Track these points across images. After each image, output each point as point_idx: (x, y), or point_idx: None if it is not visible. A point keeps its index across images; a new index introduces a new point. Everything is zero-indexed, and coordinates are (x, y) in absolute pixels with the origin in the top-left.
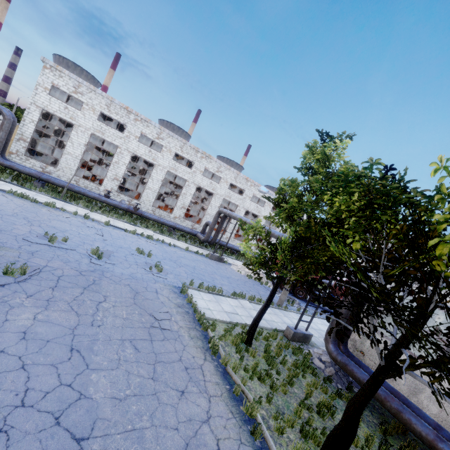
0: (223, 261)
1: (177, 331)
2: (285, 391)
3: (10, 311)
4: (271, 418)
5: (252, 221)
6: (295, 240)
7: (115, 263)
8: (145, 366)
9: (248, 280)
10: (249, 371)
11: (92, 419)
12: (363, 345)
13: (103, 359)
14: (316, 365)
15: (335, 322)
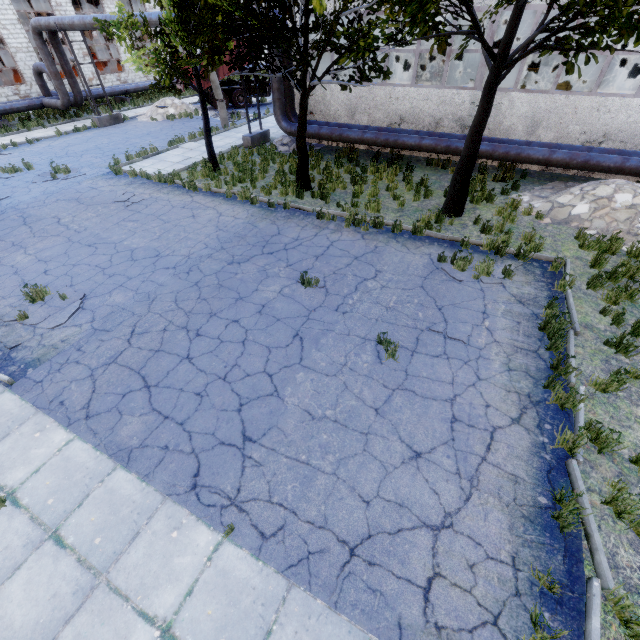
0: (122, 120)
1: (151, 197)
2: (263, 177)
3: (2, 264)
4: (260, 193)
5: (113, 13)
6: (178, 10)
7: (8, 196)
8: (153, 223)
9: (173, 123)
10: (231, 184)
11: (152, 250)
12: (310, 105)
13: (119, 237)
14: (283, 152)
15: (275, 97)
